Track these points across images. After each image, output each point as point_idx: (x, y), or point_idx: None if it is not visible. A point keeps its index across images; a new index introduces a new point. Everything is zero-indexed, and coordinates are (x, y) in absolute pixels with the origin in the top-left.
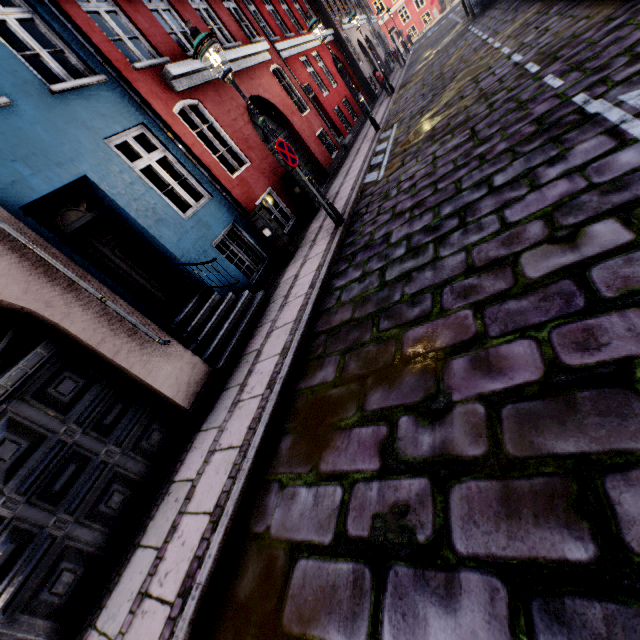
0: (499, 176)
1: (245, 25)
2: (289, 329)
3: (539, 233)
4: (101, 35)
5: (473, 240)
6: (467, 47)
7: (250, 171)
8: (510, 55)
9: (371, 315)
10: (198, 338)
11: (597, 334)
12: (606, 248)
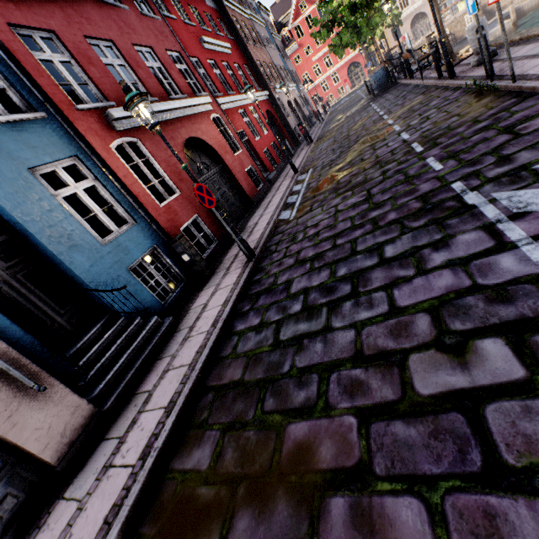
0: (389, 247)
1: (193, 82)
2: (182, 374)
3: (427, 331)
4: (49, 79)
5: (363, 317)
6: (368, 118)
7: (179, 200)
8: (400, 132)
9: (259, 383)
10: (91, 370)
11: (503, 530)
12: (499, 380)
